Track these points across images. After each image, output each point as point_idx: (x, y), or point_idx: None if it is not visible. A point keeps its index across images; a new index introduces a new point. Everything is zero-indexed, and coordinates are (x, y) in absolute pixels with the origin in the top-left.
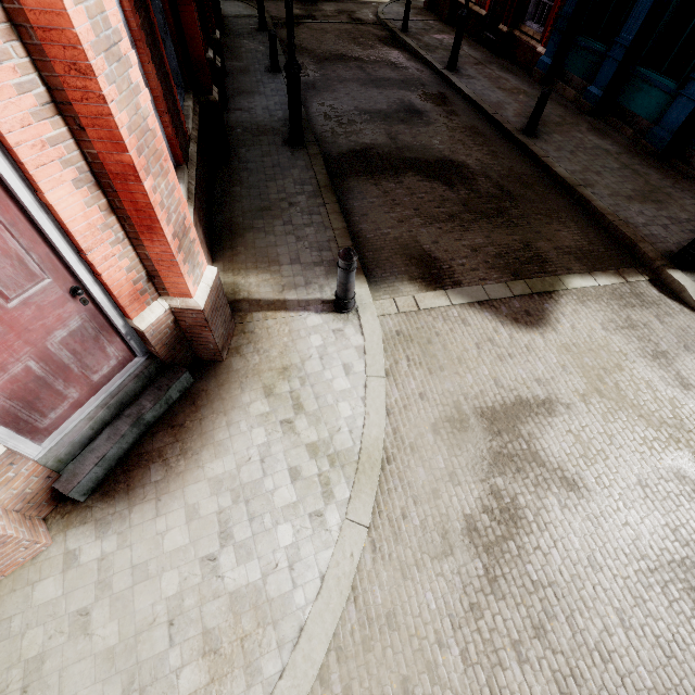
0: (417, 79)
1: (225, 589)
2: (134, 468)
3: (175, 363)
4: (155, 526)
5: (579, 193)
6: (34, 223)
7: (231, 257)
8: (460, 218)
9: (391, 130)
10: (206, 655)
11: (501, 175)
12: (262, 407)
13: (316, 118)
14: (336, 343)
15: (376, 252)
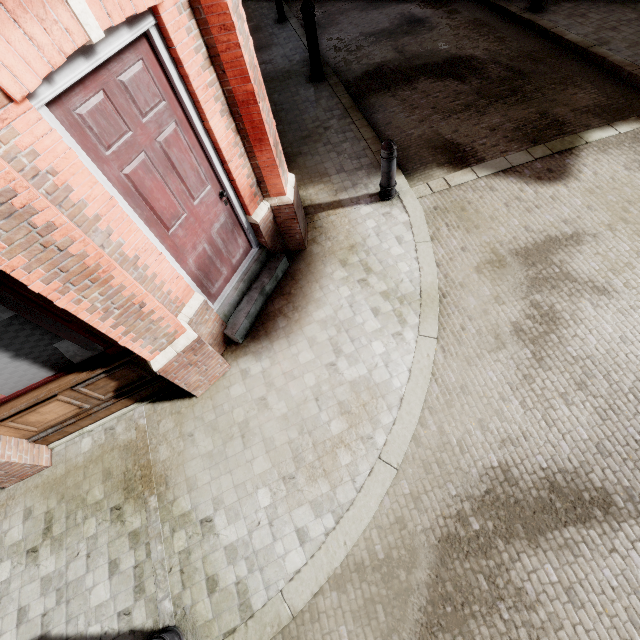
0: None
1: (345, 380)
2: (266, 322)
3: (275, 252)
4: (290, 351)
5: (593, 54)
6: (201, 146)
7: None
8: (476, 106)
9: (397, 45)
10: (343, 414)
11: (510, 57)
12: (342, 274)
13: (328, 53)
14: (386, 223)
15: (404, 151)
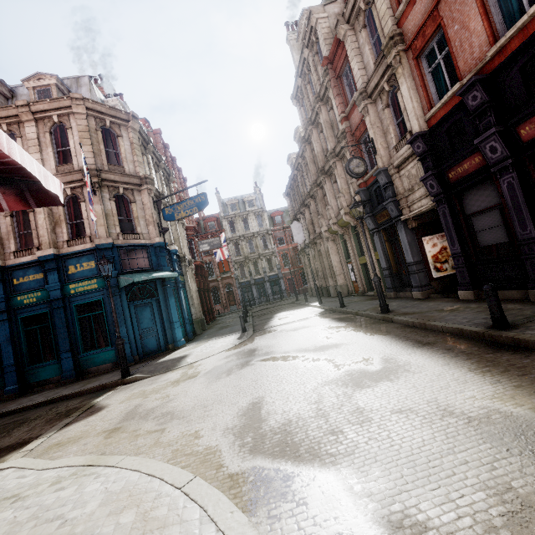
0: None
1: (92, 510)
2: None
3: None
4: None
5: (58, 398)
6: None
7: None
8: None
9: None
10: (122, 511)
11: None
12: None
13: None
14: None
15: None
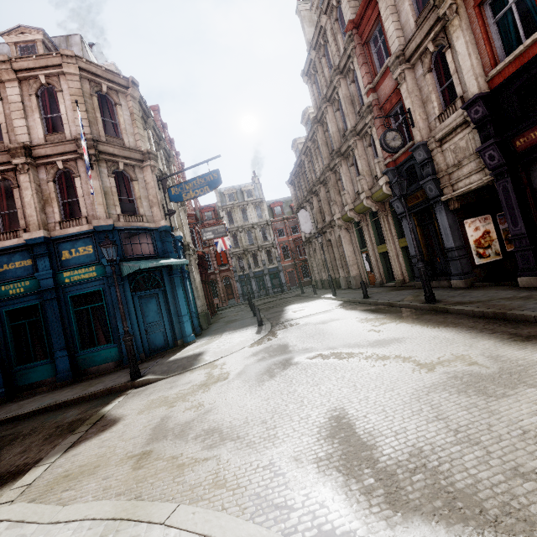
0: None
1: None
2: None
3: None
4: None
5: (55, 405)
6: None
7: None
8: None
9: None
10: None
11: None
12: None
13: None
14: None
15: None
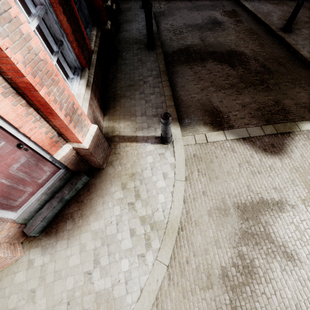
0: (220, 3)
1: (94, 289)
2: (59, 221)
3: (80, 171)
4: (66, 252)
5: None
6: None
7: (113, 113)
8: (237, 86)
9: (202, 35)
10: None
11: (265, 58)
12: (119, 195)
13: (163, 32)
14: (160, 161)
15: (187, 108)
